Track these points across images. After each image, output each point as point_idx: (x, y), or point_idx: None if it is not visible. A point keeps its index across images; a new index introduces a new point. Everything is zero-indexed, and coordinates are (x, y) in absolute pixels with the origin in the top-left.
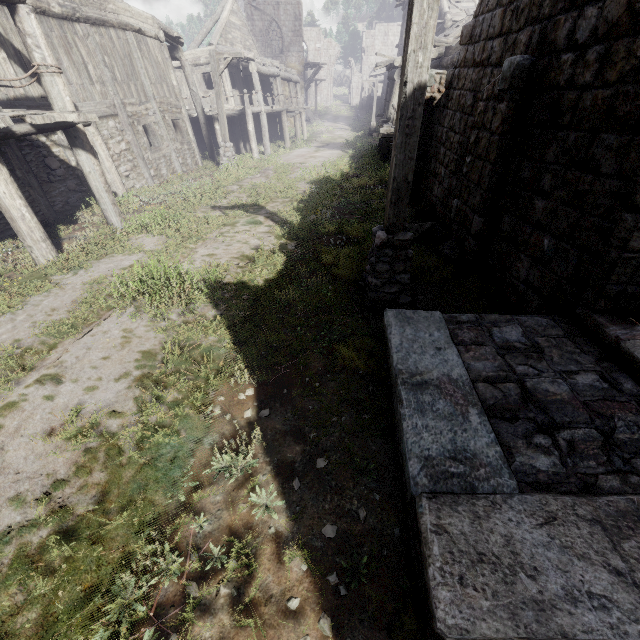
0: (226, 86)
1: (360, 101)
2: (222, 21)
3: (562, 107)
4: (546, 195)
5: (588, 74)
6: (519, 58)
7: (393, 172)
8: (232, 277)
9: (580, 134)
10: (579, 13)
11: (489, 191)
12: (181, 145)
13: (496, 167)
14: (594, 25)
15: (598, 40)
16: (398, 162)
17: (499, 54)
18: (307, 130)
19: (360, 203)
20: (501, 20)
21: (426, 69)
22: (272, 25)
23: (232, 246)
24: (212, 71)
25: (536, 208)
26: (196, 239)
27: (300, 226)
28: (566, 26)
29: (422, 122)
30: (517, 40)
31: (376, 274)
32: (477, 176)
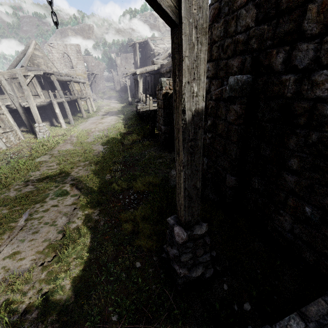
0: (37, 89)
1: (120, 88)
2: (28, 54)
3: (294, 111)
4: (296, 173)
5: (319, 90)
6: (245, 77)
7: (183, 184)
8: (34, 293)
9: (324, 134)
10: (292, 47)
11: (236, 160)
12: (3, 130)
13: (238, 145)
14: (314, 55)
15: (324, 66)
16: (186, 176)
17: (214, 71)
18: (95, 105)
19: (137, 155)
20: (209, 52)
21: (201, 97)
22: (64, 55)
23: (38, 233)
24: (21, 83)
25: (287, 180)
26: (1, 231)
27: (100, 190)
28: (280, 56)
29: (164, 106)
30: (228, 64)
31: (182, 264)
32: (221, 147)
